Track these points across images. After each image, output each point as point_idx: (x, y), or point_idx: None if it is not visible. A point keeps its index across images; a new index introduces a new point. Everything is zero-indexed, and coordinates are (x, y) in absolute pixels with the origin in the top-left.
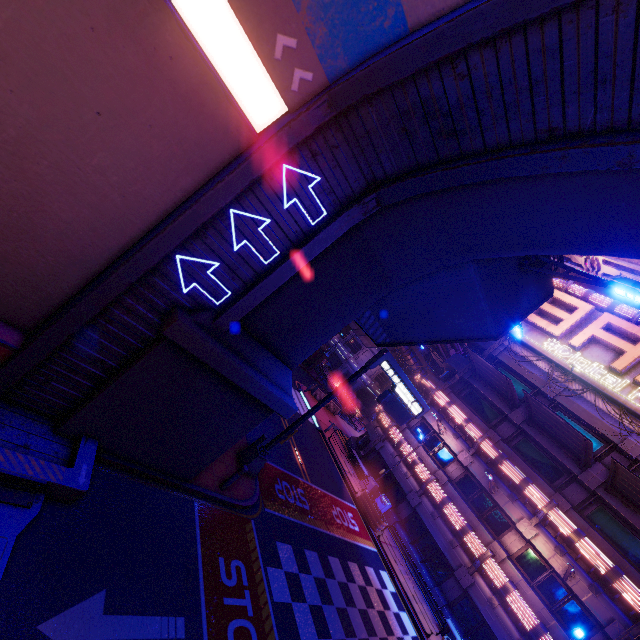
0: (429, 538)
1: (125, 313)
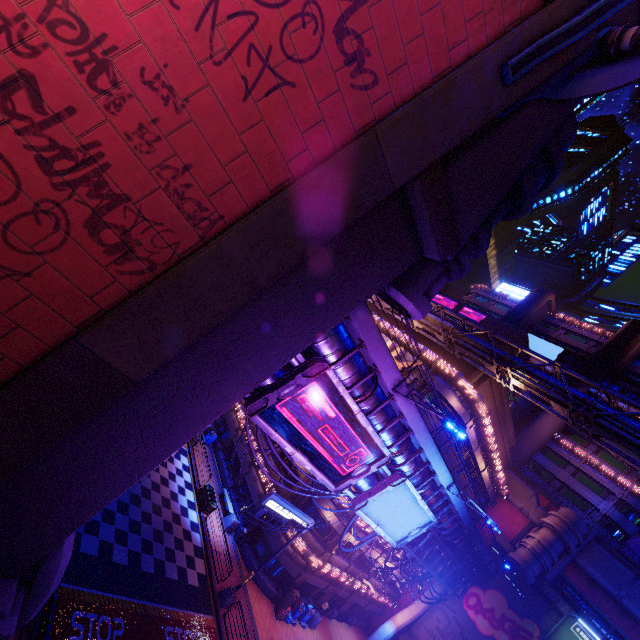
0: (237, 456)
1: None
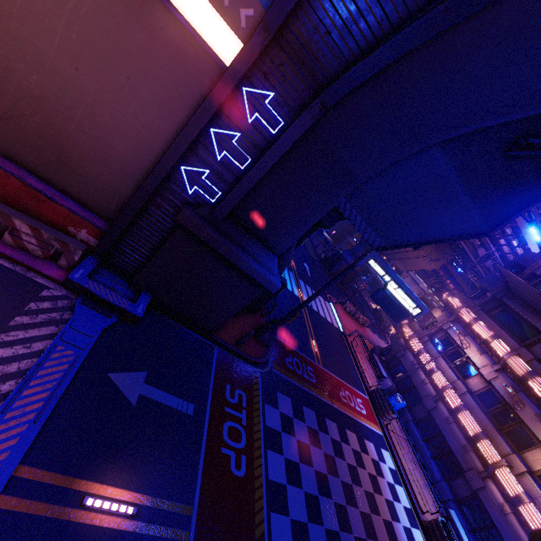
0: (442, 440)
1: (157, 209)
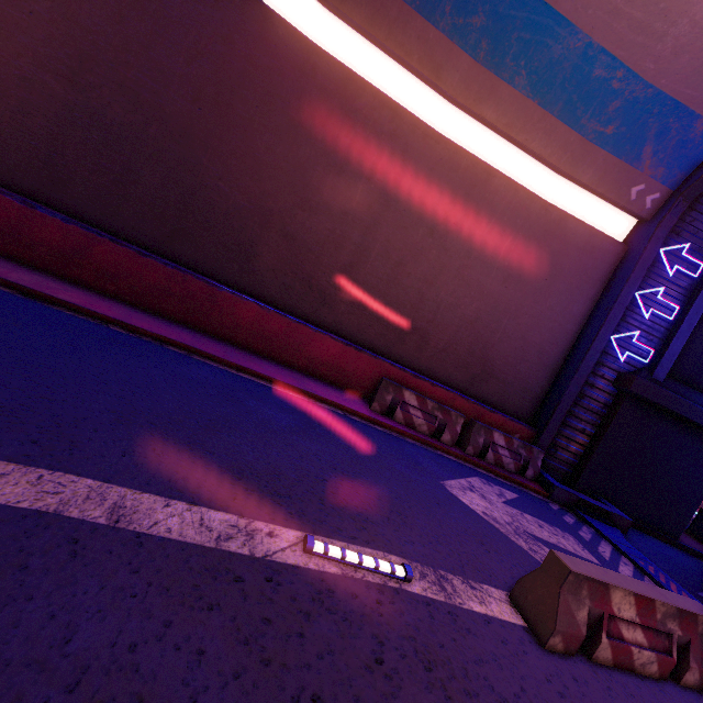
0: None
1: (589, 388)
